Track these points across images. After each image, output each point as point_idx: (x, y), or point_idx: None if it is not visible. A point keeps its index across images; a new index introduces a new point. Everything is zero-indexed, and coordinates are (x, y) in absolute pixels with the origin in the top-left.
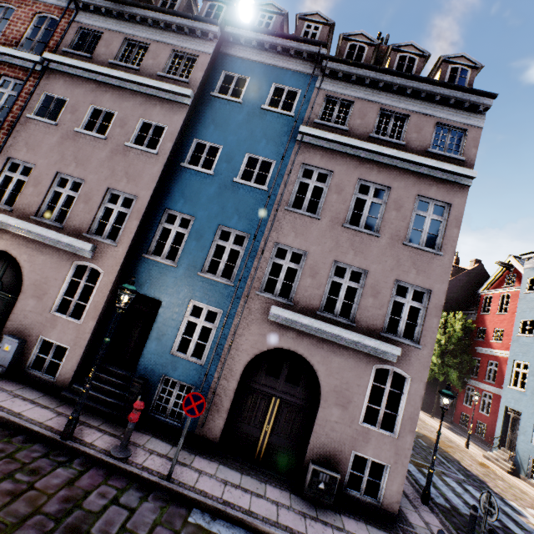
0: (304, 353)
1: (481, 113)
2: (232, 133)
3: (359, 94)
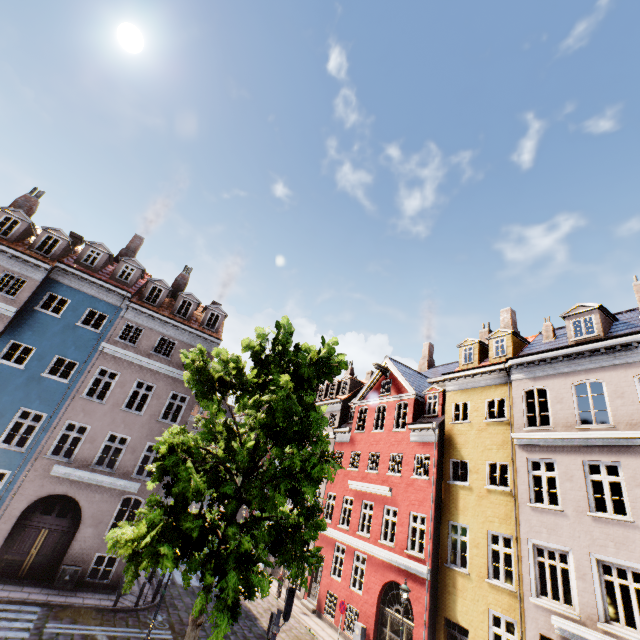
0: (75, 494)
1: (217, 346)
2: (48, 339)
3: (149, 325)
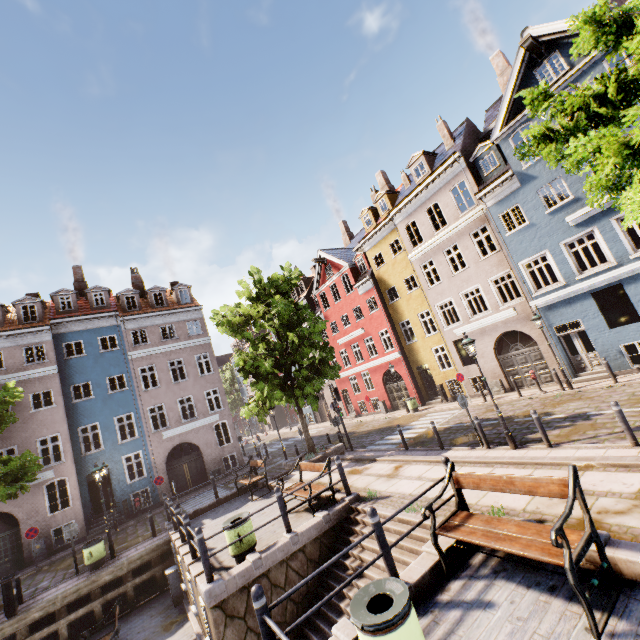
0: (186, 440)
1: (201, 311)
2: (92, 372)
3: (146, 325)
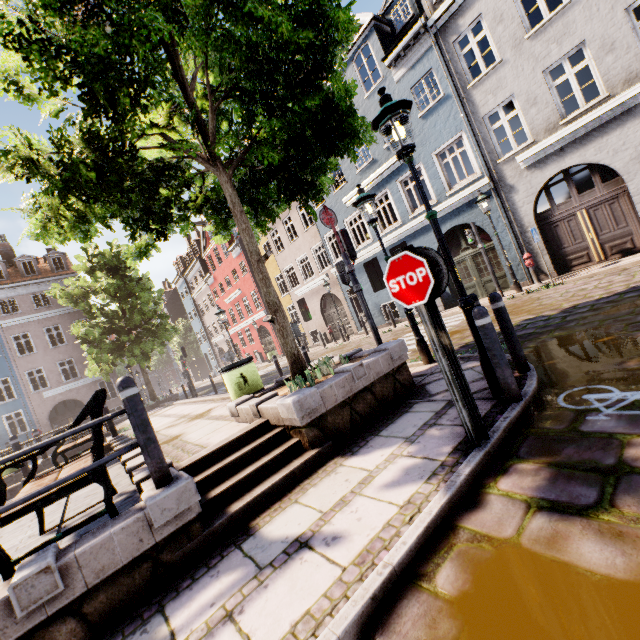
0: (70, 398)
1: None
2: None
3: (15, 294)
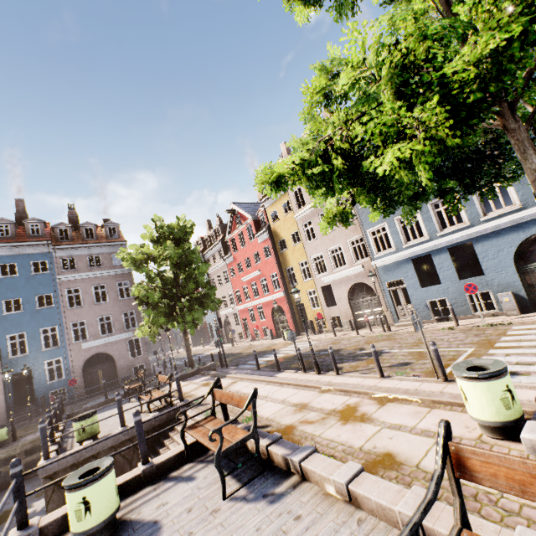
0: (103, 351)
1: (126, 246)
2: (23, 290)
3: (76, 254)
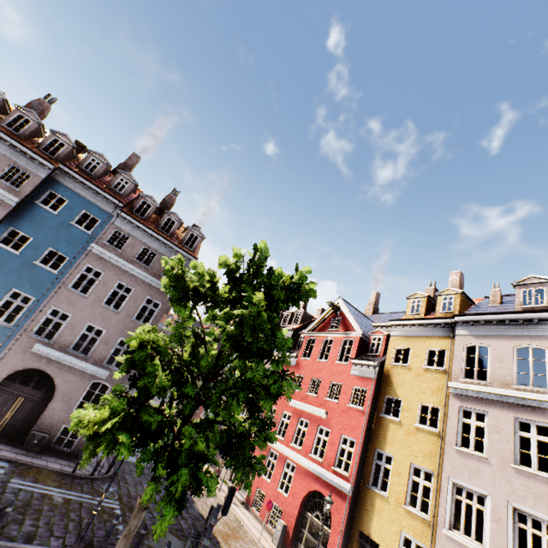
0: (51, 372)
1: None
2: (43, 231)
3: (135, 234)
